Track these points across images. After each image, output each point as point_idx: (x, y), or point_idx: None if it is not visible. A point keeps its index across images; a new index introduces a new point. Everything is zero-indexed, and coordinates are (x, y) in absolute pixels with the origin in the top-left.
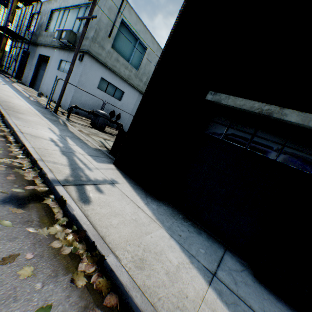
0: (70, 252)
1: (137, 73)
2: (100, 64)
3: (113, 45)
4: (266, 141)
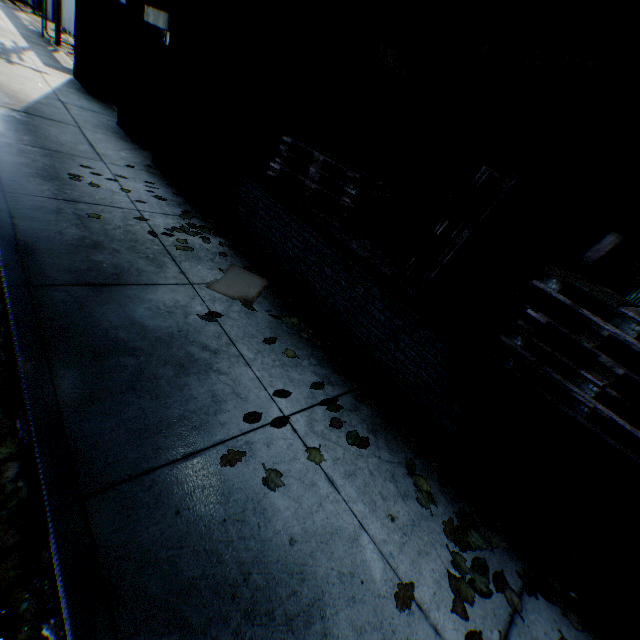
0: None
1: None
2: None
3: None
4: None
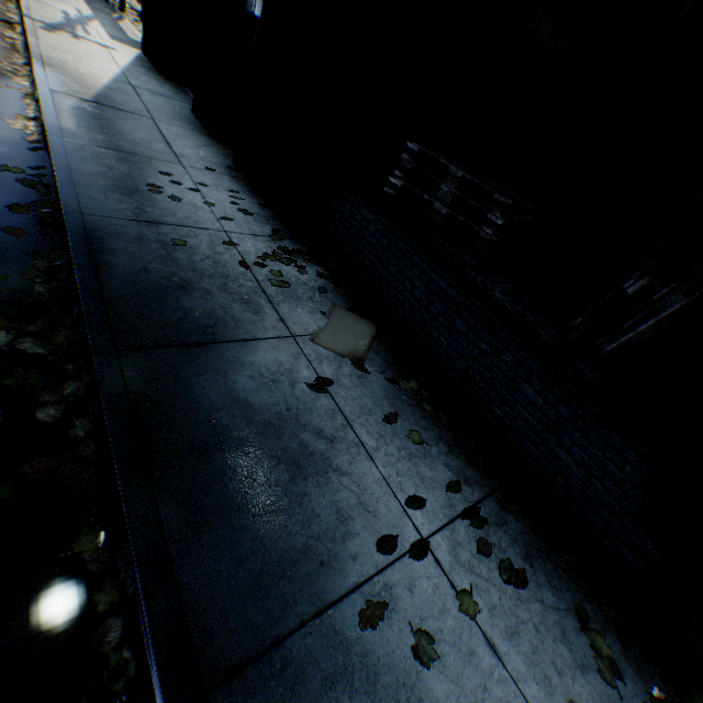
0: (14, 40)
1: None
2: None
3: None
4: None
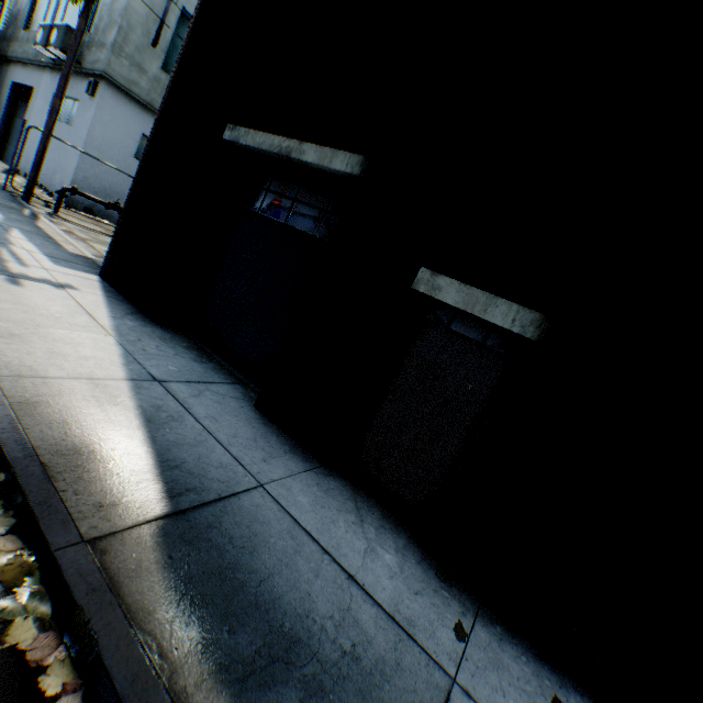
0: None
1: None
2: (139, 106)
3: (167, 66)
4: (308, 208)
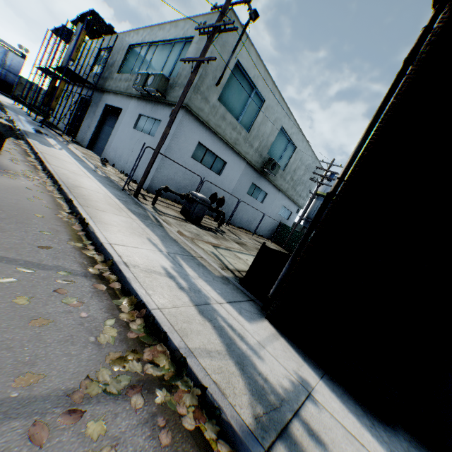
0: None
1: (248, 136)
2: (200, 123)
3: (220, 96)
4: None
